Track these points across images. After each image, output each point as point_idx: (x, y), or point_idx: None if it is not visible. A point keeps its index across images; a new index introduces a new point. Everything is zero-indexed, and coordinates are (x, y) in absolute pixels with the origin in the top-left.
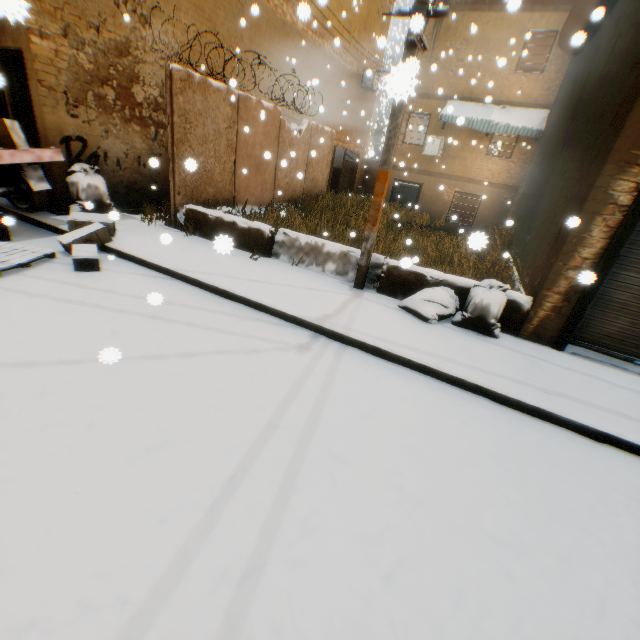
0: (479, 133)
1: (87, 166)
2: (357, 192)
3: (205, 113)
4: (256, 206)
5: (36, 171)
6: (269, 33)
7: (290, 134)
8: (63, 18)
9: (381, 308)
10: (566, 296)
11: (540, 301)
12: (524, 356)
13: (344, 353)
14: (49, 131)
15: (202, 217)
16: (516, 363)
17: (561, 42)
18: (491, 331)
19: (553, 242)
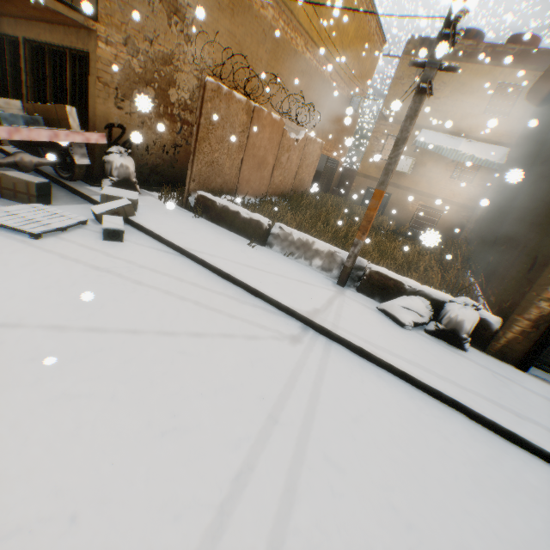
0: (446, 159)
1: (122, 149)
2: (332, 192)
3: (226, 118)
4: (252, 197)
5: (81, 148)
6: (283, 58)
7: (289, 141)
8: (126, 31)
9: (362, 308)
10: (535, 323)
11: (509, 324)
12: (492, 374)
13: (331, 349)
14: (97, 117)
15: (210, 203)
16: (486, 380)
17: (529, 95)
18: (461, 344)
19: (525, 272)
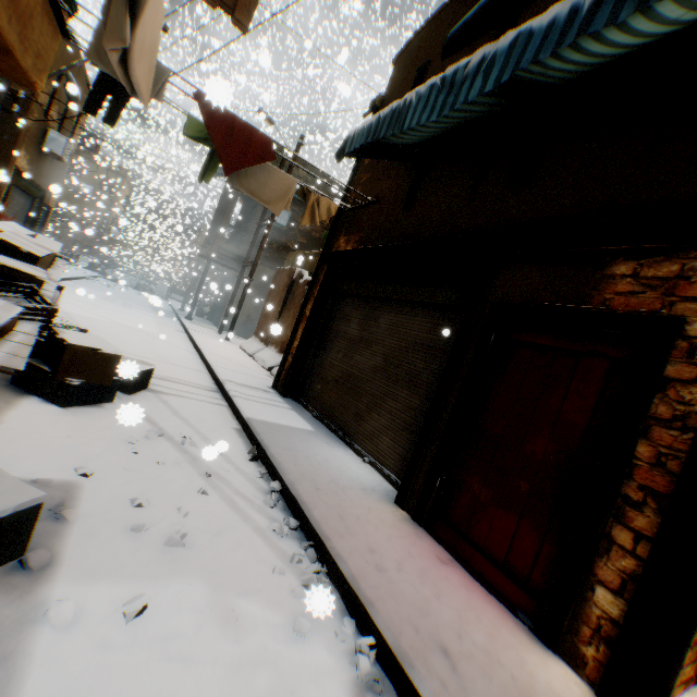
0: None
1: None
2: None
3: None
4: None
5: None
6: None
7: None
8: None
9: None
10: None
11: None
12: None
13: None
14: None
15: None
16: None
17: None
18: None
19: None
